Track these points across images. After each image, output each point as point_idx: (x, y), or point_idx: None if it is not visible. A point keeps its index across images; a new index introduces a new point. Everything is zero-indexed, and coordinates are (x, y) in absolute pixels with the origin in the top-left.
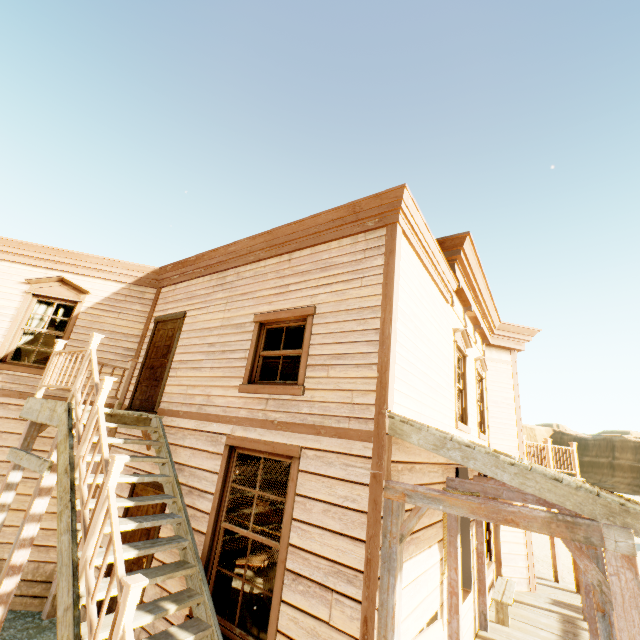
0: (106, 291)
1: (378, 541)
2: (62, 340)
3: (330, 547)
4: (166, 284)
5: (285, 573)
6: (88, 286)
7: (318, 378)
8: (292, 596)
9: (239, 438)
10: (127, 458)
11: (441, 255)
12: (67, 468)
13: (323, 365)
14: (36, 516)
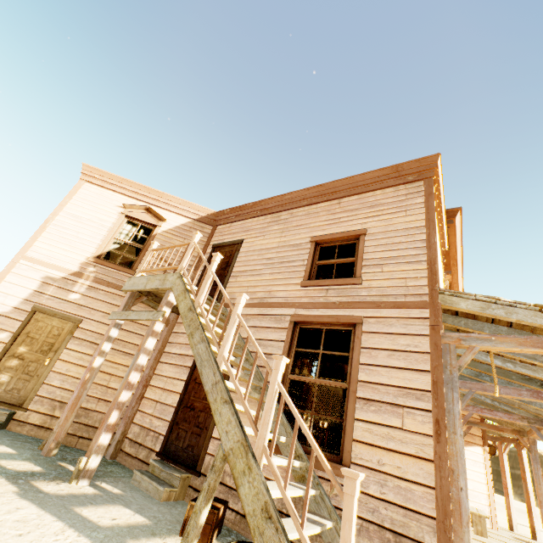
0: (177, 222)
1: (442, 369)
2: (157, 242)
3: (397, 378)
4: (223, 223)
5: (356, 400)
6: (165, 216)
7: (373, 273)
8: (365, 415)
9: (303, 315)
10: (248, 298)
11: (445, 217)
12: (191, 308)
13: (377, 264)
14: (147, 350)
